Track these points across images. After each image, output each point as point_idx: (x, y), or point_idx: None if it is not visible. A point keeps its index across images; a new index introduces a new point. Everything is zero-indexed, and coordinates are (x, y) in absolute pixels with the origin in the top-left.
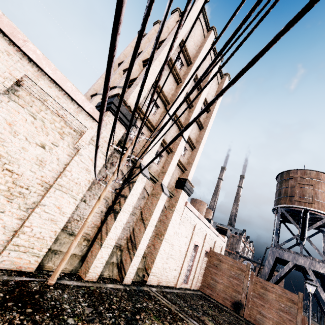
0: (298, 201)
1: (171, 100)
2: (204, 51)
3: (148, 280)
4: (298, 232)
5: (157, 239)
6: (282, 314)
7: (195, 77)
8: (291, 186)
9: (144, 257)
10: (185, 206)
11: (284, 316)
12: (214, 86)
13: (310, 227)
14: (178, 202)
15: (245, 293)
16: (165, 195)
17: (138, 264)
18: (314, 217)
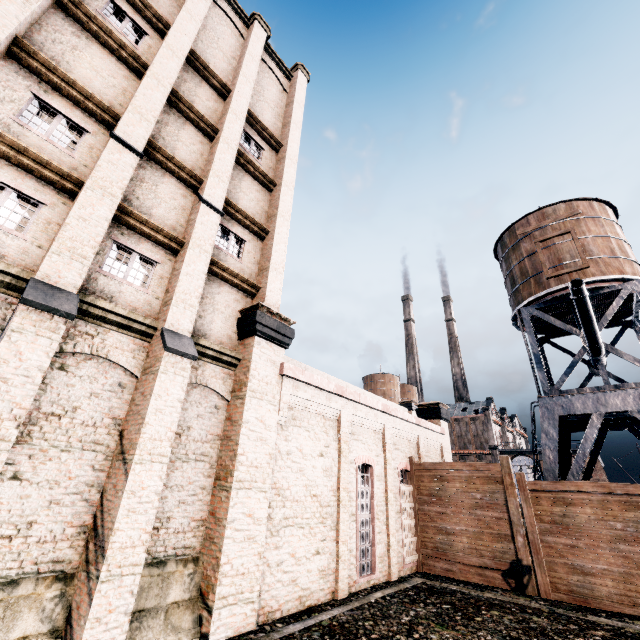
0: (554, 278)
1: (125, 109)
2: (198, 1)
3: (211, 628)
4: (583, 342)
5: (218, 494)
6: (627, 549)
7: (200, 65)
8: (528, 255)
9: (190, 560)
10: (283, 377)
11: (632, 551)
12: (273, 94)
13: (602, 321)
14: (252, 371)
15: (522, 533)
16: (180, 356)
17: (131, 601)
18: (601, 297)
